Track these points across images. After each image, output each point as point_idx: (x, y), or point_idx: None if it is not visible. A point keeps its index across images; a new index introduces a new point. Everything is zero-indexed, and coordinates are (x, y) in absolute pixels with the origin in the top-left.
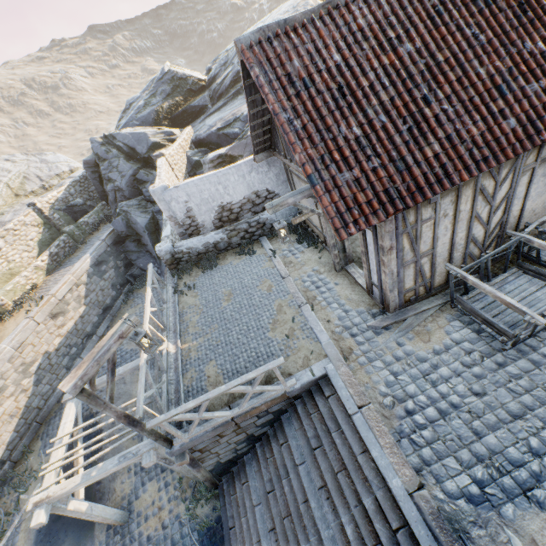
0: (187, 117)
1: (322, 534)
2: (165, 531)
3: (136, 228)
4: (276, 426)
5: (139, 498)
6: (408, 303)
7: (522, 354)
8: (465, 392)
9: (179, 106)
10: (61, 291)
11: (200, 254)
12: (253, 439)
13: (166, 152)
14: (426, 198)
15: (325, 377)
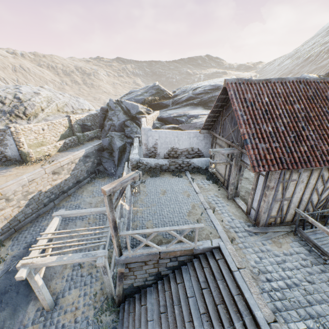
0: (157, 106)
1: None
2: (75, 325)
3: (114, 146)
4: (176, 272)
5: (64, 297)
6: (269, 224)
7: None
8: (302, 279)
9: (156, 101)
10: (64, 162)
11: (151, 168)
12: (158, 277)
13: (147, 116)
14: (298, 167)
15: (217, 248)
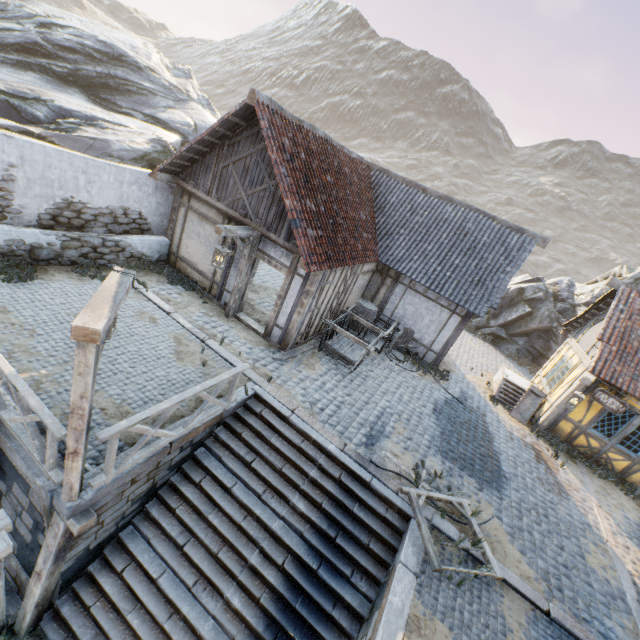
0: None
1: (275, 528)
2: None
3: None
4: (187, 466)
5: None
6: (296, 345)
7: (357, 375)
8: (343, 395)
9: None
10: None
11: None
12: (150, 495)
13: None
14: (339, 266)
15: (252, 398)
